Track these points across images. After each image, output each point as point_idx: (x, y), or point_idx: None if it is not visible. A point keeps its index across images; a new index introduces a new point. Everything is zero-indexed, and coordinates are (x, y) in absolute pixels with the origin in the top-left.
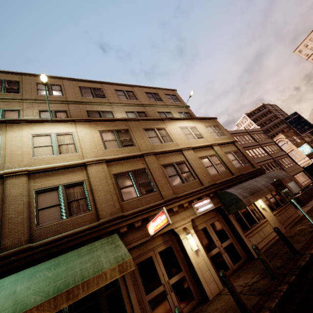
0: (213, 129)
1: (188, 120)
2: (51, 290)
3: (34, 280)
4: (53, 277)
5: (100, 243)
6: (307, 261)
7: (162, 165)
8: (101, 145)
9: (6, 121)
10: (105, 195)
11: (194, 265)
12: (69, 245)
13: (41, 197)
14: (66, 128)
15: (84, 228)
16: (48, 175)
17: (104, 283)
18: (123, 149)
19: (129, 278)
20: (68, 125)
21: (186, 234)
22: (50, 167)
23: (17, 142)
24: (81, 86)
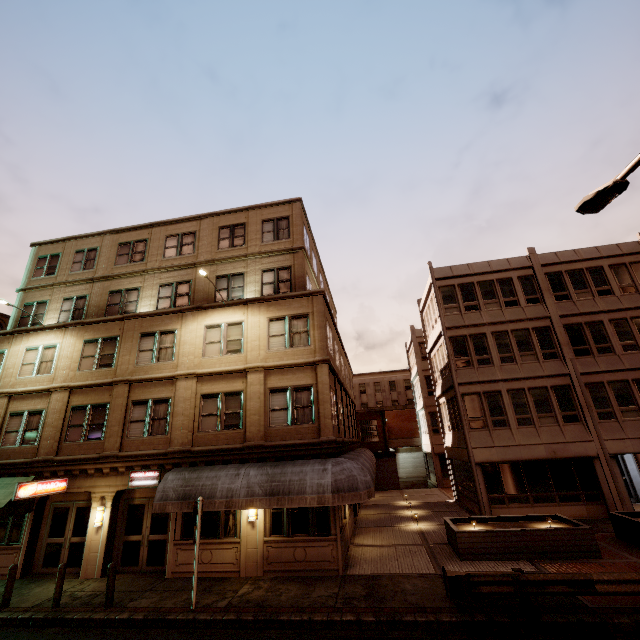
0: (285, 328)
1: (238, 307)
2: None
3: None
4: None
5: (17, 481)
6: (75, 619)
7: (133, 401)
8: (77, 365)
9: (13, 332)
10: (51, 432)
11: (87, 539)
12: (6, 472)
13: (12, 420)
14: (55, 338)
15: (21, 461)
16: (23, 398)
17: None
18: (97, 372)
19: (32, 519)
20: (59, 333)
21: (101, 504)
22: (23, 391)
23: (15, 358)
24: (122, 242)
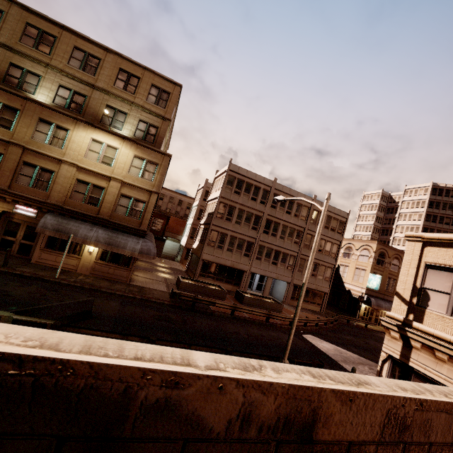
0: (142, 165)
1: (118, 137)
2: None
3: None
4: None
5: None
6: None
7: (24, 161)
8: None
9: None
10: None
11: None
12: None
13: None
14: None
15: None
16: None
17: None
18: None
19: None
20: None
21: None
22: None
23: None
24: (31, 23)
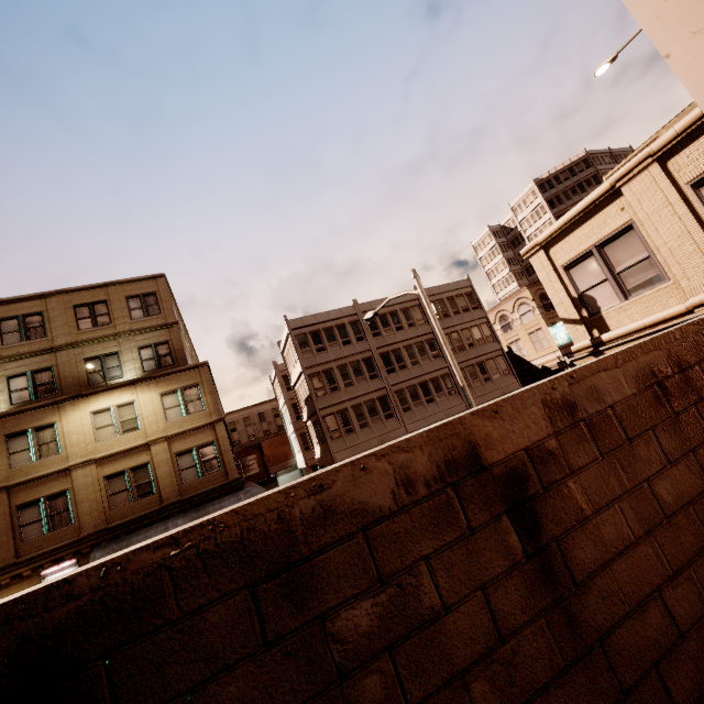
0: (179, 399)
1: (125, 388)
2: None
3: None
4: None
5: None
6: None
7: (17, 506)
8: None
9: None
10: None
11: None
12: None
13: None
14: None
15: None
16: None
17: None
18: None
19: None
20: None
21: None
22: None
23: None
24: None
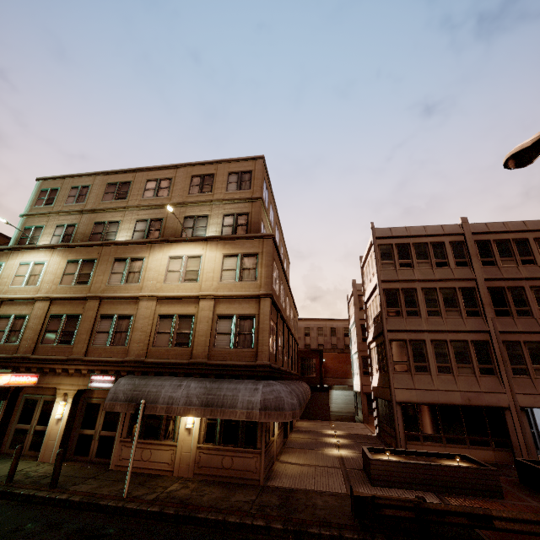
0: (237, 264)
1: (199, 242)
2: None
3: None
4: None
5: None
6: (22, 494)
7: (101, 315)
8: (59, 280)
9: (12, 248)
10: (31, 334)
11: (48, 428)
12: None
13: (1, 321)
14: (44, 256)
15: (3, 356)
16: (12, 304)
17: None
18: (75, 287)
19: (6, 406)
20: (48, 252)
21: (63, 400)
22: (13, 298)
23: (10, 270)
24: (110, 182)
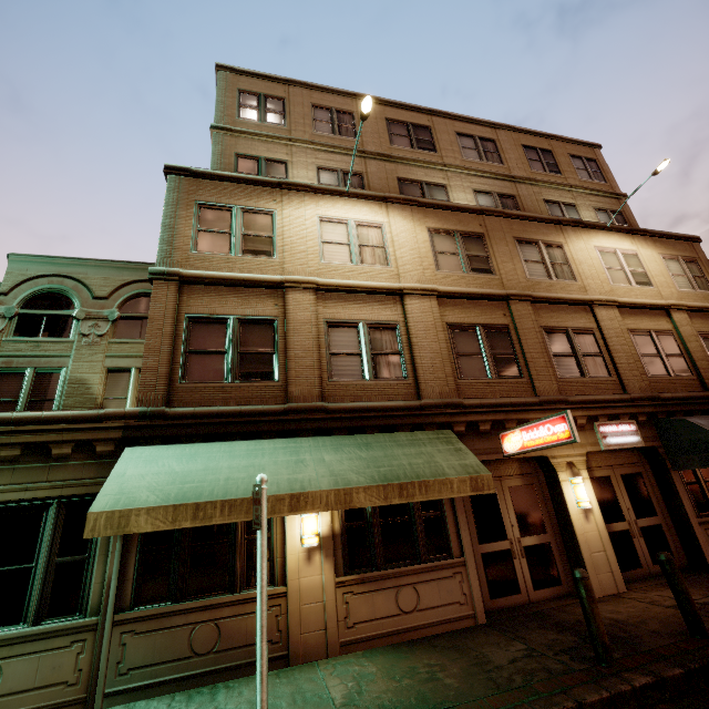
0: (682, 269)
1: (622, 234)
2: (376, 476)
3: (344, 455)
4: (369, 459)
5: (425, 436)
6: None
7: (542, 328)
8: (431, 261)
9: (281, 184)
10: (432, 359)
11: (577, 532)
12: (376, 424)
13: (333, 334)
14: (371, 214)
15: (398, 405)
16: (343, 299)
17: (449, 495)
18: (471, 278)
19: (462, 507)
20: (375, 207)
21: (571, 475)
22: (348, 285)
23: (299, 228)
24: (391, 118)
